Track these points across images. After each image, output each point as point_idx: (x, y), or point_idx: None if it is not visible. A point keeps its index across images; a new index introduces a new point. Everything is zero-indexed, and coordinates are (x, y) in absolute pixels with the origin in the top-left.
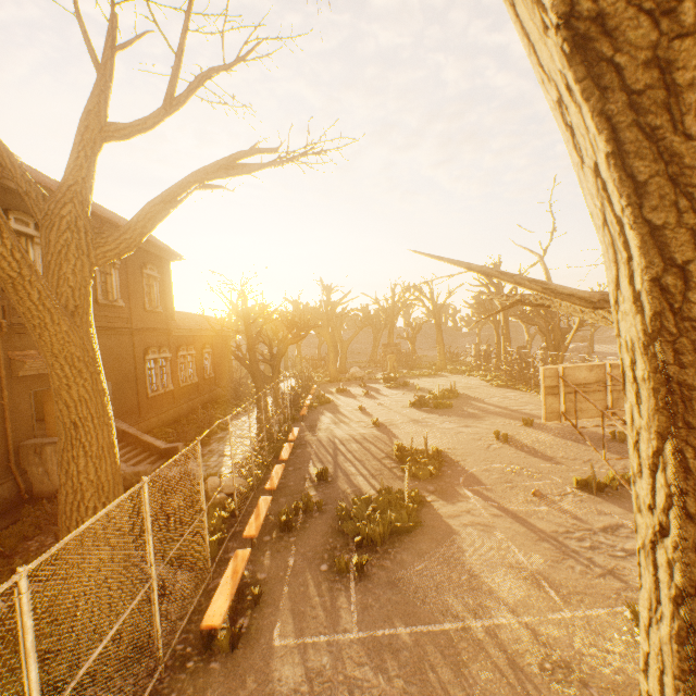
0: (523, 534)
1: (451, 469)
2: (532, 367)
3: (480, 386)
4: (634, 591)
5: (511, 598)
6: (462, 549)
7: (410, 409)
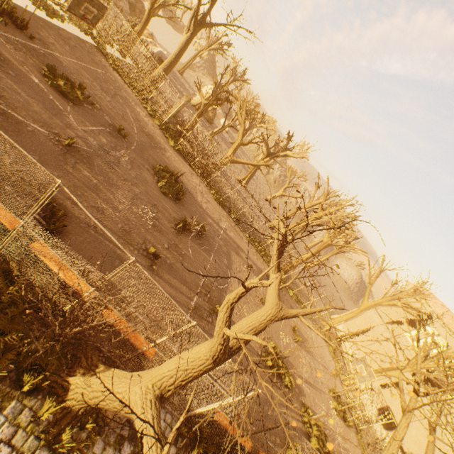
0: (315, 392)
1: (283, 360)
2: (211, 158)
3: (163, 142)
4: (326, 394)
5: (334, 428)
6: (323, 422)
7: (188, 241)
